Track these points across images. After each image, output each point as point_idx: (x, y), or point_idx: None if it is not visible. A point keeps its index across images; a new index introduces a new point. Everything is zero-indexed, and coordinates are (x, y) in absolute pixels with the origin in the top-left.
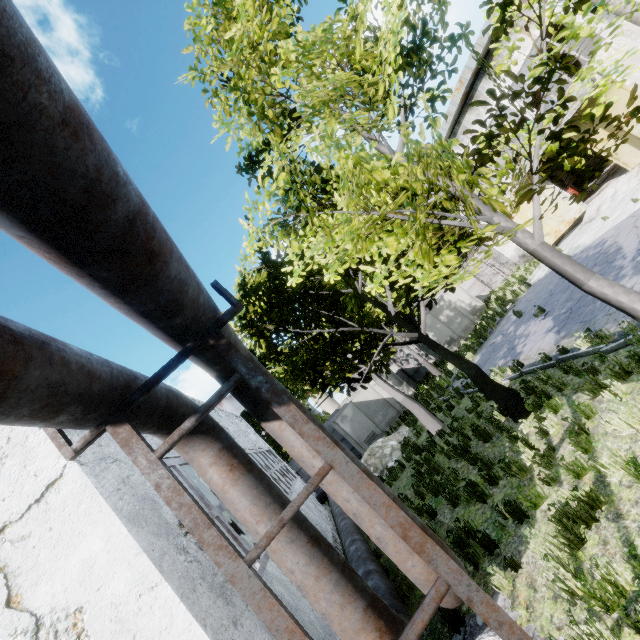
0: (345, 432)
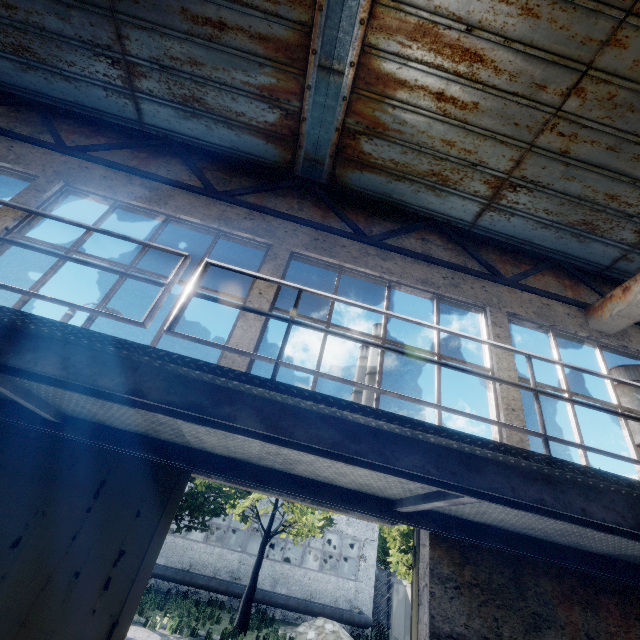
0: (392, 603)
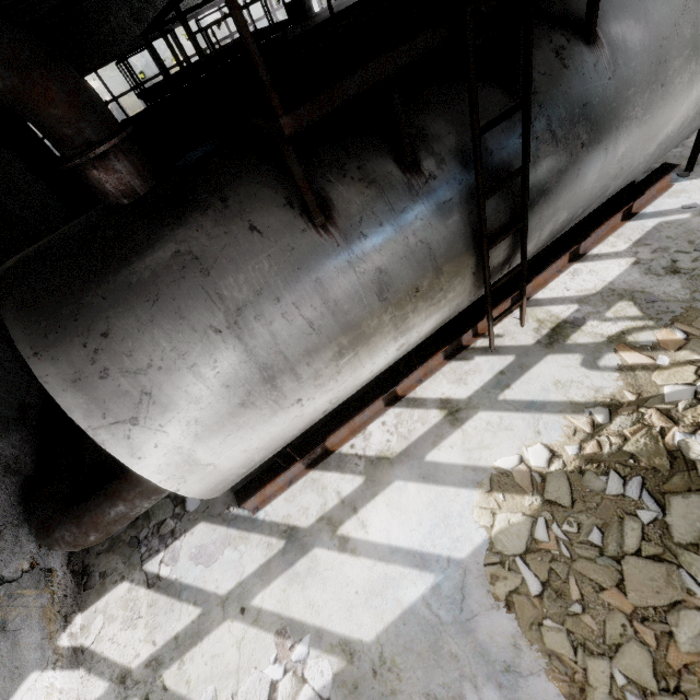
0: None
